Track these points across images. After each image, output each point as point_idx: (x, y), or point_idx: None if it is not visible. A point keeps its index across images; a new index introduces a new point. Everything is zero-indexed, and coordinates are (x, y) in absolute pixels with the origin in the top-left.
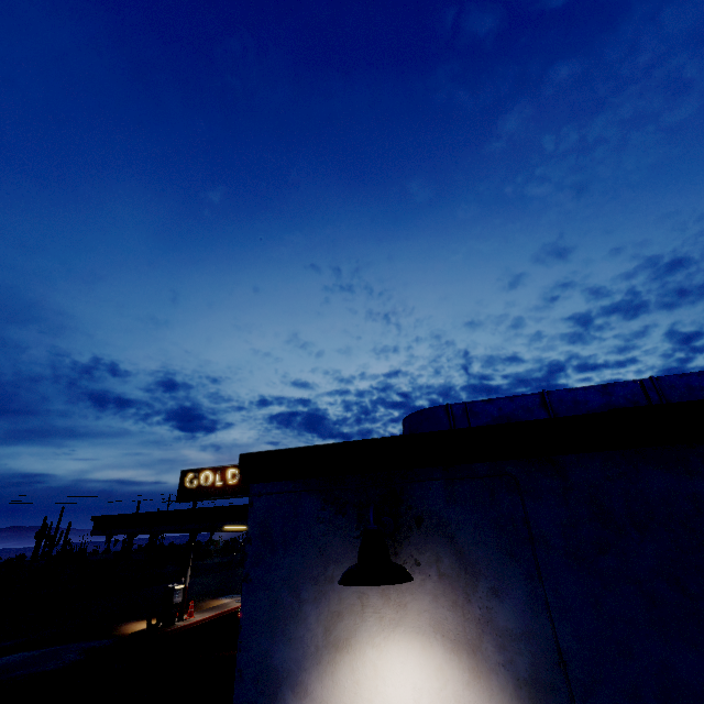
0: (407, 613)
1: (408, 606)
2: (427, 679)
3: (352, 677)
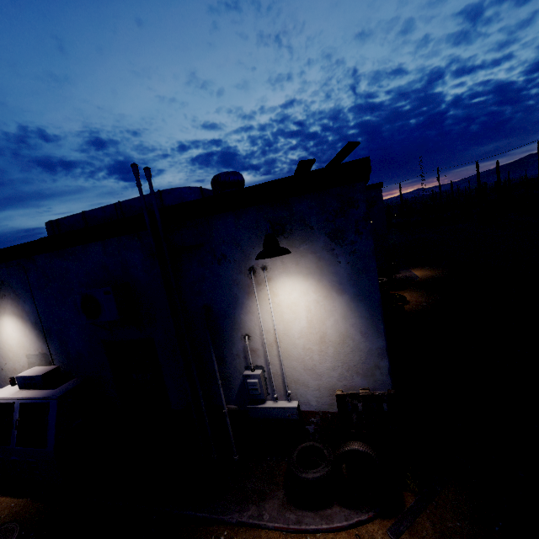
0: (6, 310)
1: (6, 308)
2: (14, 325)
3: None
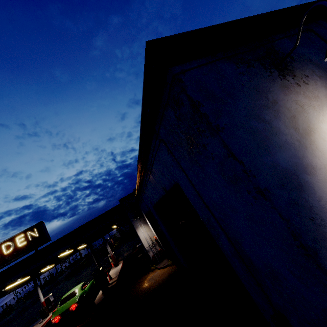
0: (321, 99)
1: (319, 96)
2: None
3: (326, 143)
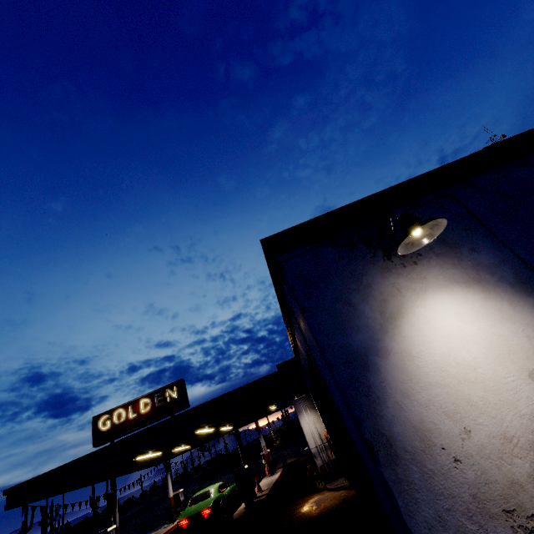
0: (428, 281)
1: (427, 277)
2: (461, 307)
3: (414, 328)
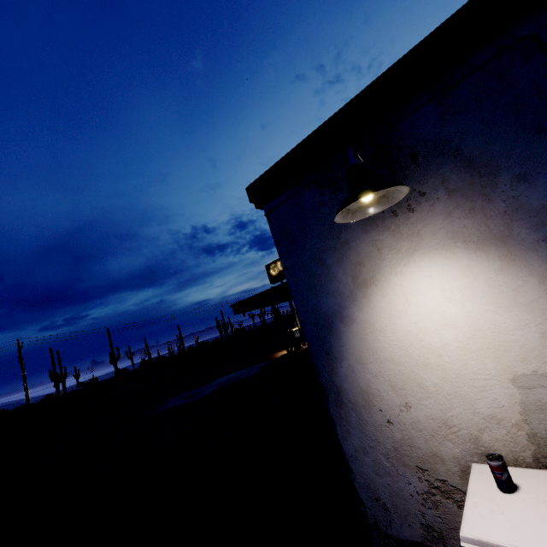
0: (421, 238)
1: (421, 233)
2: (454, 280)
3: (384, 300)
